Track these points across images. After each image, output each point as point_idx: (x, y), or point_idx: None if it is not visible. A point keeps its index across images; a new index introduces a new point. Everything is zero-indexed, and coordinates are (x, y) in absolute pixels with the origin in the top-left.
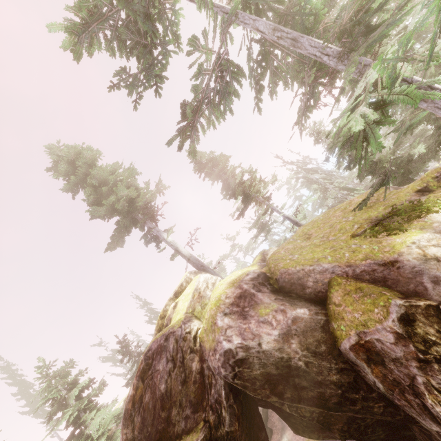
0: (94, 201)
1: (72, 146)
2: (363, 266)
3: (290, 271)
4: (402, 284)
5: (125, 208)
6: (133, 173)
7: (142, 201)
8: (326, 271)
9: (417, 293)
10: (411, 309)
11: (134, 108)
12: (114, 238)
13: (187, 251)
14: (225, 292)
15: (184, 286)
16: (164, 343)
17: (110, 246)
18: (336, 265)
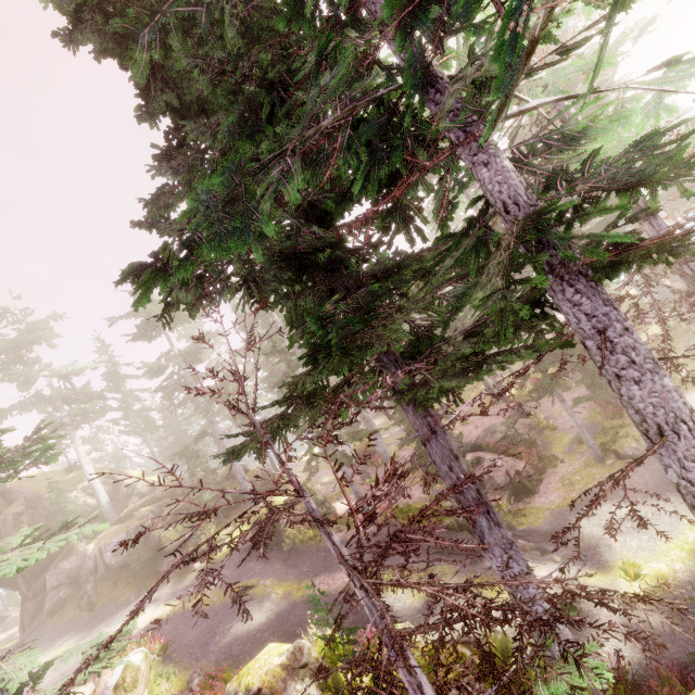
0: None
1: None
2: (33, 495)
3: (13, 487)
4: (36, 504)
5: None
6: None
7: None
8: (23, 492)
9: (36, 508)
10: (25, 511)
11: None
12: None
13: None
14: None
15: None
16: None
17: None
18: (28, 491)
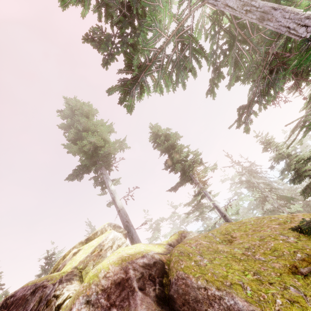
0: (73, 140)
1: (79, 101)
2: None
3: (189, 280)
4: None
5: (90, 151)
6: (108, 129)
7: (104, 150)
8: None
9: None
10: None
11: (104, 66)
12: (76, 172)
13: (121, 203)
14: (108, 268)
15: (97, 235)
16: (29, 296)
17: (70, 177)
18: None
